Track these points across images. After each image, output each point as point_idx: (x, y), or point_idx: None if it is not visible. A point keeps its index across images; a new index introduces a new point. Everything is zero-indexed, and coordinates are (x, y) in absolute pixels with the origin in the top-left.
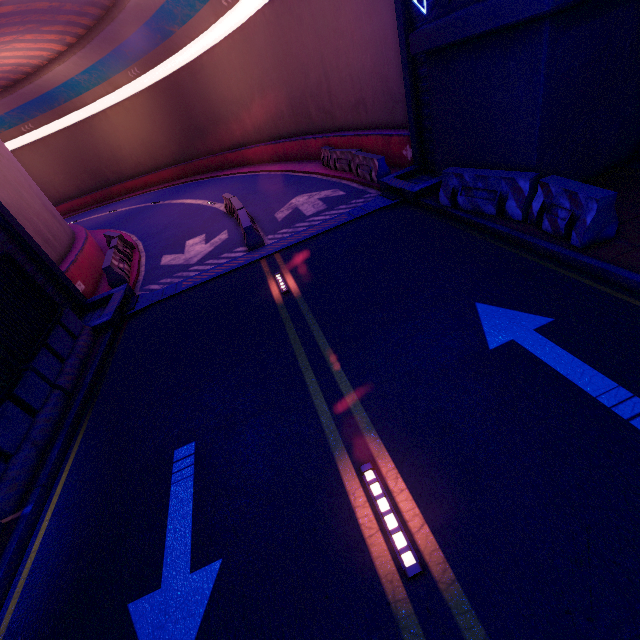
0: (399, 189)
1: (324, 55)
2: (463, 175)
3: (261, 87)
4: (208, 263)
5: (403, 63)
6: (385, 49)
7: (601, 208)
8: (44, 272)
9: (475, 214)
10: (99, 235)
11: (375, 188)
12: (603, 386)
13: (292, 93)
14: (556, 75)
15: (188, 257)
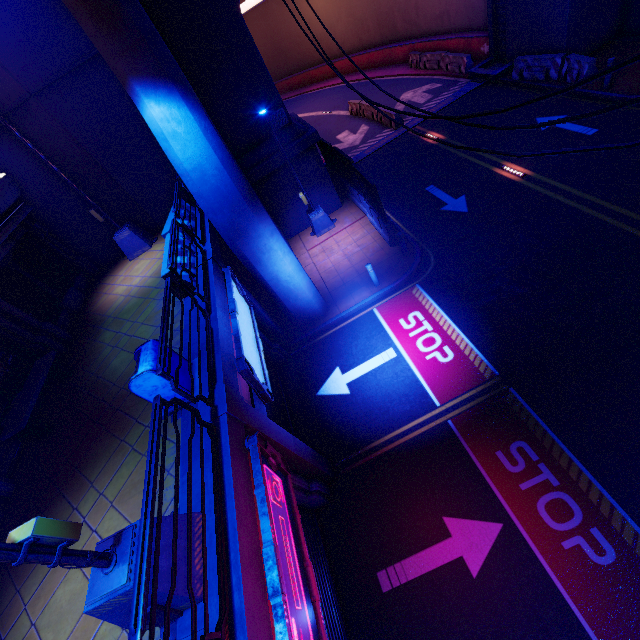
0: (485, 75)
1: None
2: (527, 60)
3: (349, 7)
4: (370, 142)
5: None
6: None
7: (589, 66)
8: None
9: (533, 81)
10: None
11: (464, 78)
12: (580, 128)
13: (380, 10)
14: (575, 2)
15: (350, 143)
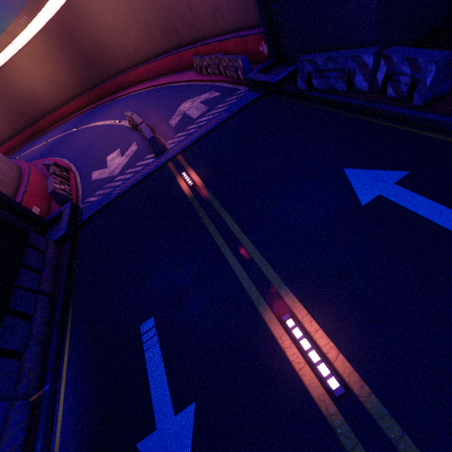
0: (263, 82)
1: None
2: (315, 60)
3: (132, 12)
4: (127, 172)
5: None
6: None
7: (439, 68)
8: (4, 206)
9: (329, 92)
10: (39, 164)
11: (243, 84)
12: None
13: (158, 13)
14: None
15: (111, 170)
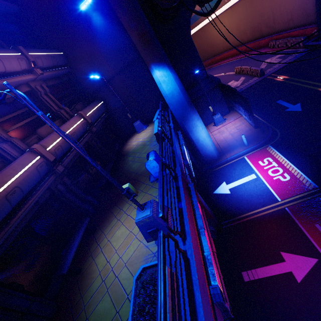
0: (314, 45)
1: (273, 7)
2: None
3: (237, 26)
4: (245, 84)
5: (316, 4)
6: (305, 0)
7: None
8: None
9: None
10: None
11: (301, 48)
12: None
13: (253, 25)
14: None
15: (234, 86)
